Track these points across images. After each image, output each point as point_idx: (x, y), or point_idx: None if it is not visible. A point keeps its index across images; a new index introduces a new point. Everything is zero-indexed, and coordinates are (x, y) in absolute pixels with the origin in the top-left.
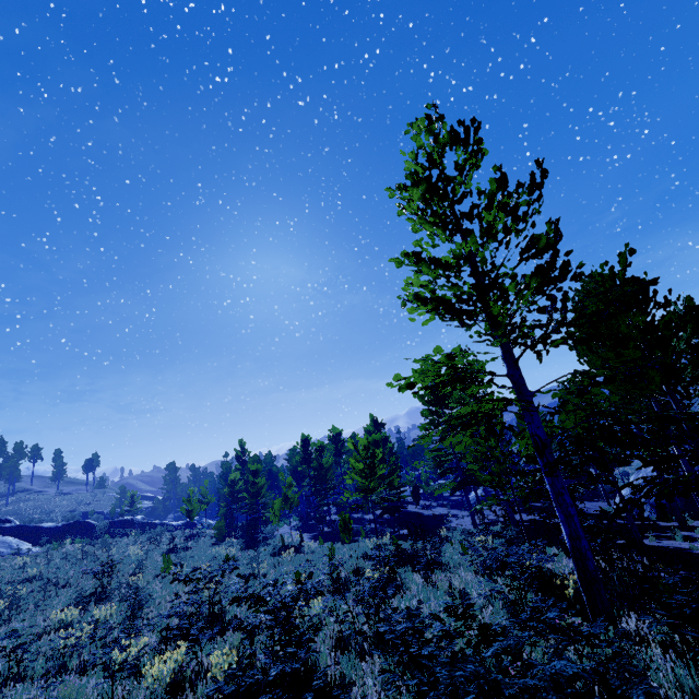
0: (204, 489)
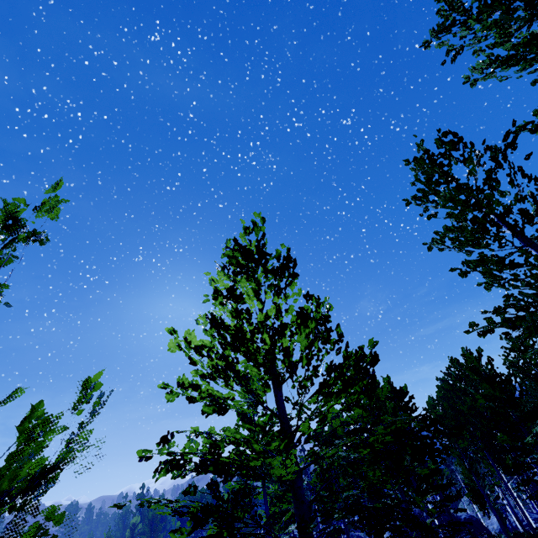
0: (109, 532)
